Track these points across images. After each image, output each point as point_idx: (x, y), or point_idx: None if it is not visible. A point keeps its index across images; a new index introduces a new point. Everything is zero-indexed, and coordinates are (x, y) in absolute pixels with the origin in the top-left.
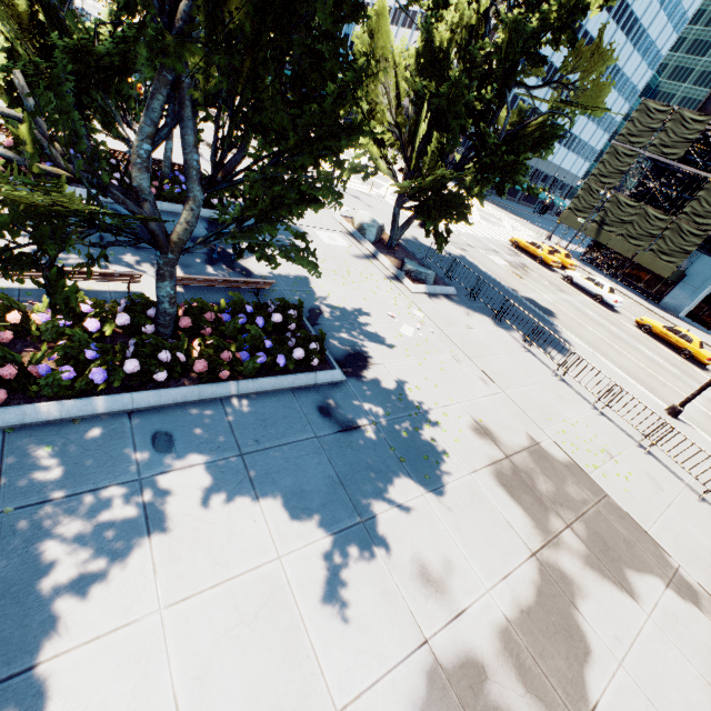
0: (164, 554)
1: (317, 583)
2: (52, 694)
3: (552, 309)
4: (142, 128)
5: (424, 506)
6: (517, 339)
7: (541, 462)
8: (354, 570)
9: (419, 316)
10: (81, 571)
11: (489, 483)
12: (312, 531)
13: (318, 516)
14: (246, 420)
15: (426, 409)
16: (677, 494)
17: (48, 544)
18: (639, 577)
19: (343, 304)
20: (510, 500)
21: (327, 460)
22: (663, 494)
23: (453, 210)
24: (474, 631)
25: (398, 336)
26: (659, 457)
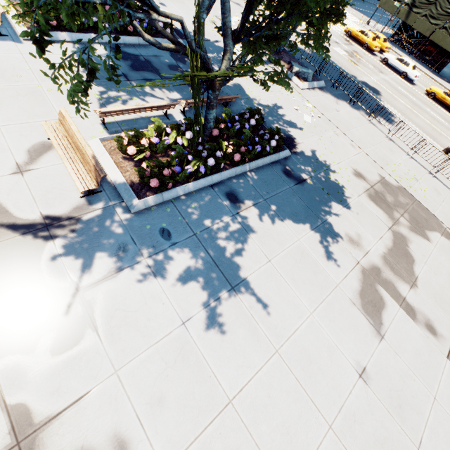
0: (260, 243)
1: (315, 247)
2: (253, 287)
3: (378, 88)
4: (203, 2)
5: (343, 213)
6: (363, 115)
7: (386, 187)
8: (326, 241)
9: (310, 106)
10: (237, 251)
11: (366, 200)
12: (306, 228)
13: (305, 222)
14: (258, 183)
15: (330, 166)
16: (446, 196)
17: (220, 243)
18: (431, 233)
19: (269, 105)
20: (376, 207)
21: (299, 198)
22: (440, 197)
23: (331, 18)
24: (373, 258)
25: (303, 123)
26: (439, 178)
